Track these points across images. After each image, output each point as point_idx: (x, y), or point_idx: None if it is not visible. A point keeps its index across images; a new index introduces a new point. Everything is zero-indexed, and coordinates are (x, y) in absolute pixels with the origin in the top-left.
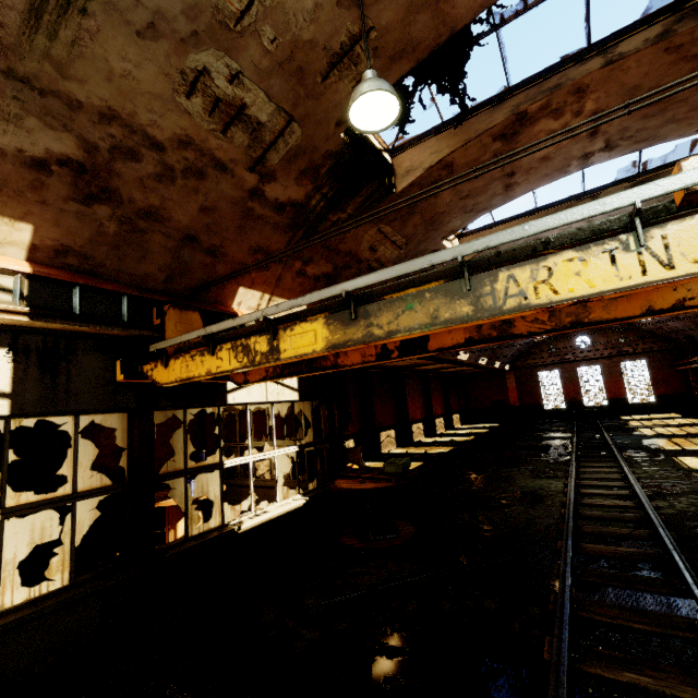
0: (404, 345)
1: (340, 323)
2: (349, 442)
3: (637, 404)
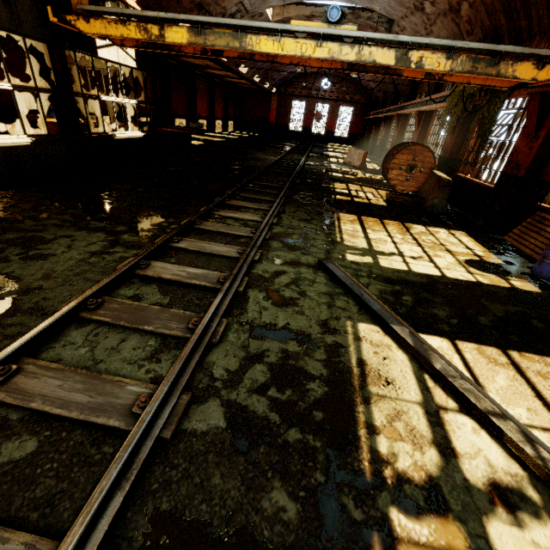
0: (213, 50)
1: (194, 34)
2: None
3: (338, 137)
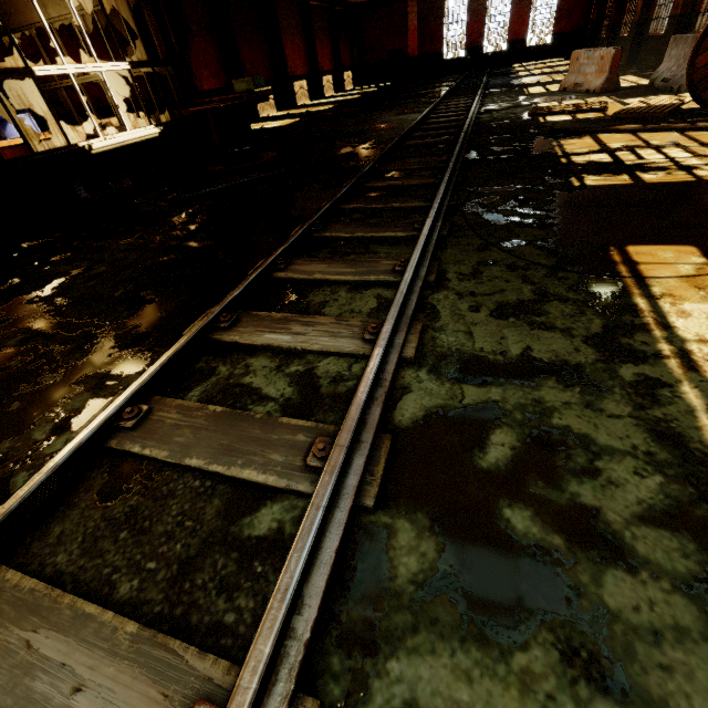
0: None
1: None
2: None
3: (533, 47)
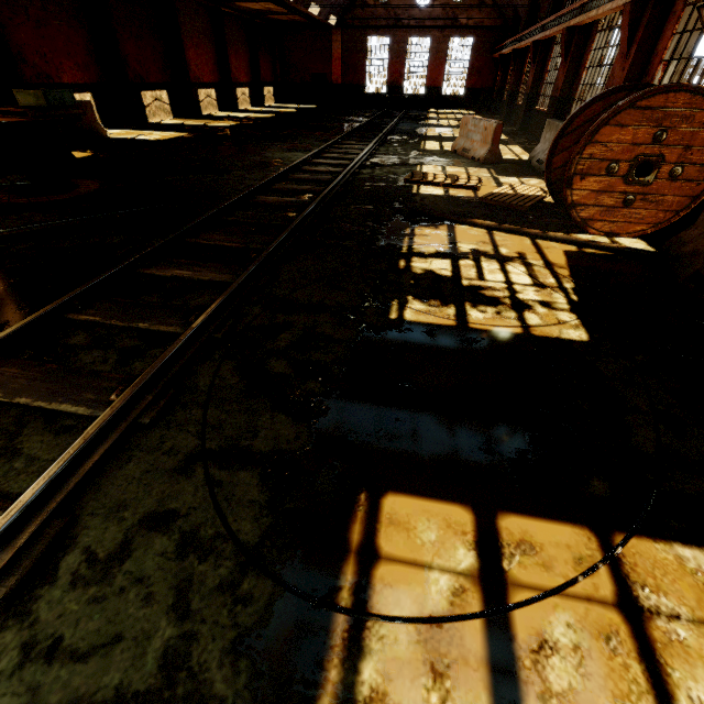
0: None
1: None
2: (83, 97)
3: (448, 96)
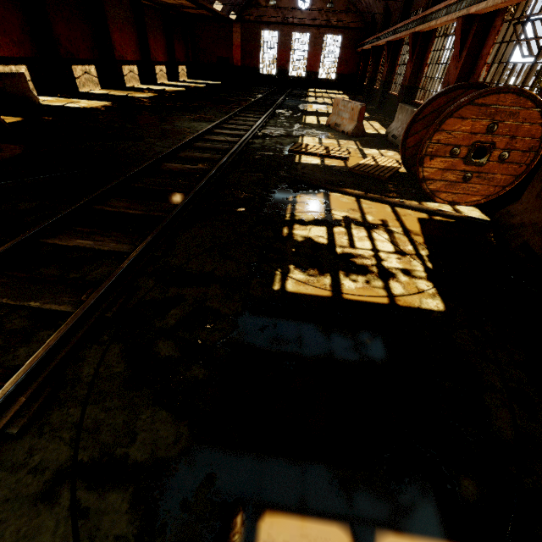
0: None
1: None
2: (18, 68)
3: (323, 79)
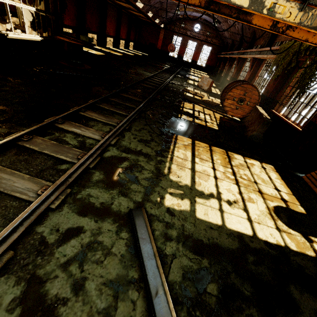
0: None
1: None
2: (69, 30)
3: (199, 65)
